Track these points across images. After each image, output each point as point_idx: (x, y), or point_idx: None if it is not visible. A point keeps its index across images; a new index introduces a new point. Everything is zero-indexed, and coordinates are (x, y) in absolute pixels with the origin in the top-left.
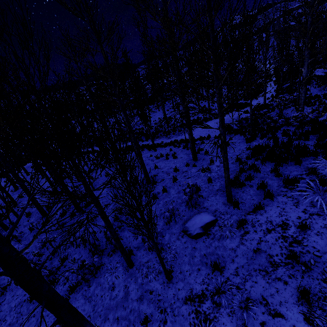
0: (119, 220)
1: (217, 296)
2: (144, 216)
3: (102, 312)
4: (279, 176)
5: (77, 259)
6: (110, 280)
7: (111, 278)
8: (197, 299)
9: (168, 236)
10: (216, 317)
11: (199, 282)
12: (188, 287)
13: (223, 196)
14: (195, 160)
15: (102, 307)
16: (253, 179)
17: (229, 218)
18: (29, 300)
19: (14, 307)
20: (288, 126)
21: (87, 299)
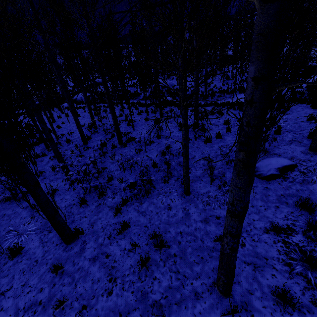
0: (170, 153)
1: (313, 231)
2: (196, 156)
3: (160, 226)
4: None
5: (123, 181)
6: (165, 202)
7: (165, 200)
8: (283, 231)
9: (230, 174)
10: (315, 250)
11: (280, 217)
12: (267, 220)
13: (300, 146)
14: None
15: (159, 221)
16: None
17: (314, 165)
18: (79, 204)
19: (64, 207)
20: None
21: (140, 213)
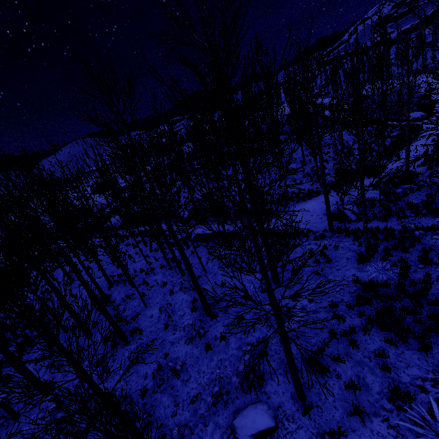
0: (159, 378)
1: None
2: (191, 377)
3: None
4: (386, 371)
5: None
6: None
7: None
8: None
9: (212, 428)
10: None
11: None
12: None
13: None
14: (276, 284)
15: None
16: (344, 362)
17: (294, 431)
18: None
19: None
20: (437, 234)
21: None
